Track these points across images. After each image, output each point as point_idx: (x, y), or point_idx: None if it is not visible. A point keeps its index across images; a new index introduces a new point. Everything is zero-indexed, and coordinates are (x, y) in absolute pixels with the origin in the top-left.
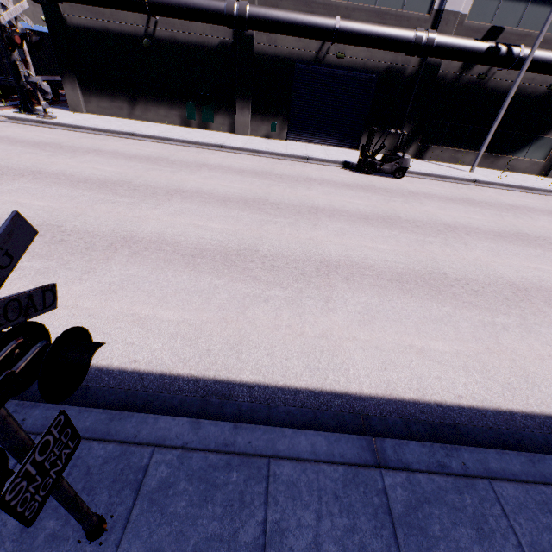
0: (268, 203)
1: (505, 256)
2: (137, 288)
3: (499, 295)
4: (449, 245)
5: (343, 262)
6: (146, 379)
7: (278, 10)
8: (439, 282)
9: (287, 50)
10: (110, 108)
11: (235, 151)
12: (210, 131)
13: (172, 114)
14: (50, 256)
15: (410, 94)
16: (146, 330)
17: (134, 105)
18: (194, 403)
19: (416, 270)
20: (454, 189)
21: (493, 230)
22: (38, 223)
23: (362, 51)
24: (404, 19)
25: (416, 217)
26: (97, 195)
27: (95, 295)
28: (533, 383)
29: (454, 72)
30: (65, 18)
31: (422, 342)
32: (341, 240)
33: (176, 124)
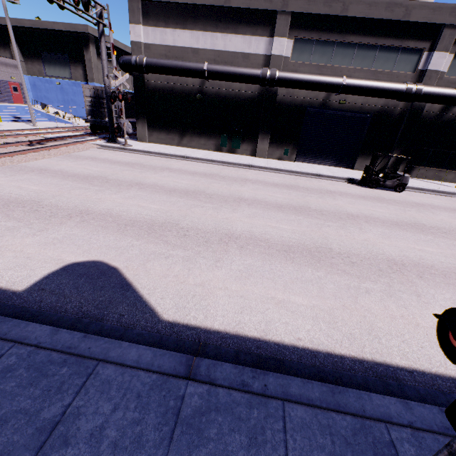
0: (312, 209)
1: None
2: (261, 275)
3: None
4: None
5: (406, 261)
6: (318, 356)
7: (299, 74)
8: None
9: (301, 99)
10: (166, 139)
11: (261, 169)
12: (237, 155)
13: (210, 143)
14: (184, 247)
15: (398, 128)
16: (290, 312)
17: (182, 137)
18: (376, 382)
19: None
20: (450, 201)
21: None
22: (162, 221)
23: (359, 98)
24: (394, 76)
25: (437, 225)
26: (188, 201)
27: (234, 280)
28: None
29: (436, 112)
30: (146, 83)
31: None
32: (391, 242)
33: (211, 150)
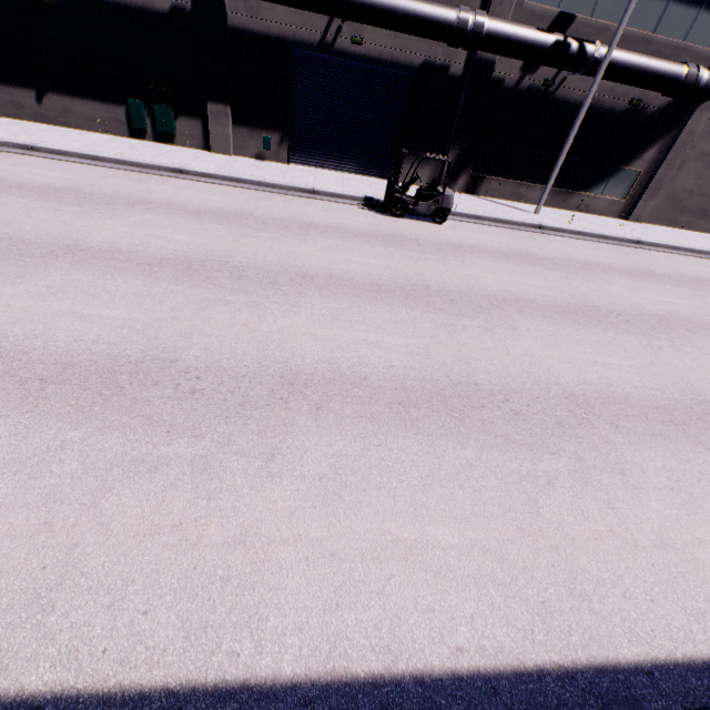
0: (227, 267)
1: (566, 346)
2: None
3: (550, 417)
4: (491, 331)
5: (321, 374)
6: None
7: None
8: (465, 401)
9: (278, 26)
10: (2, 103)
11: (202, 179)
12: (172, 146)
13: (109, 117)
14: None
15: (456, 103)
16: None
17: (42, 100)
18: None
19: (434, 380)
20: (511, 239)
21: (555, 303)
22: None
23: (388, 35)
24: None
25: (451, 286)
26: None
27: None
28: (582, 594)
29: (514, 75)
30: None
31: (415, 531)
32: (329, 331)
33: (116, 134)
